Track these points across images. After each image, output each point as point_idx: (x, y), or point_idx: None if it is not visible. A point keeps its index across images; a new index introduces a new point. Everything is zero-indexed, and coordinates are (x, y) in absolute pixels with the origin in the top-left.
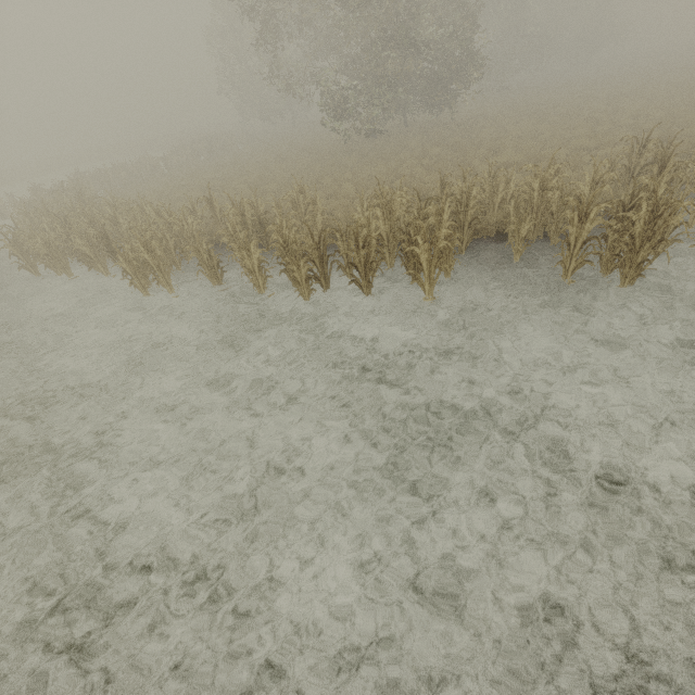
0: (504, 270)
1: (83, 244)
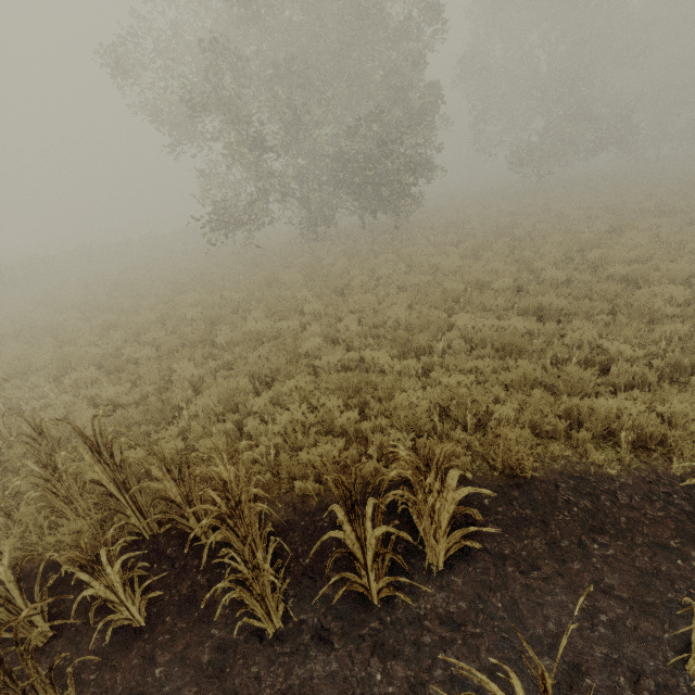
0: None
1: None
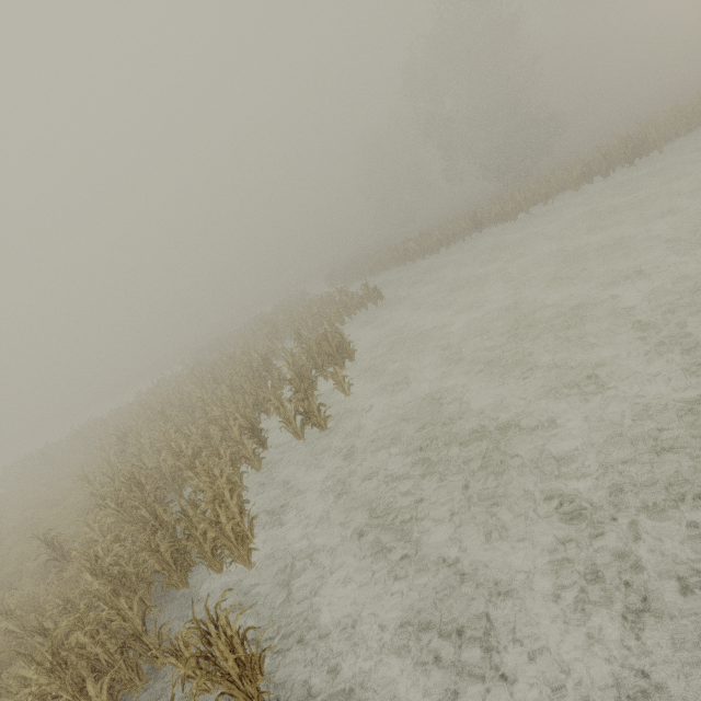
0: (683, 140)
1: (469, 221)
